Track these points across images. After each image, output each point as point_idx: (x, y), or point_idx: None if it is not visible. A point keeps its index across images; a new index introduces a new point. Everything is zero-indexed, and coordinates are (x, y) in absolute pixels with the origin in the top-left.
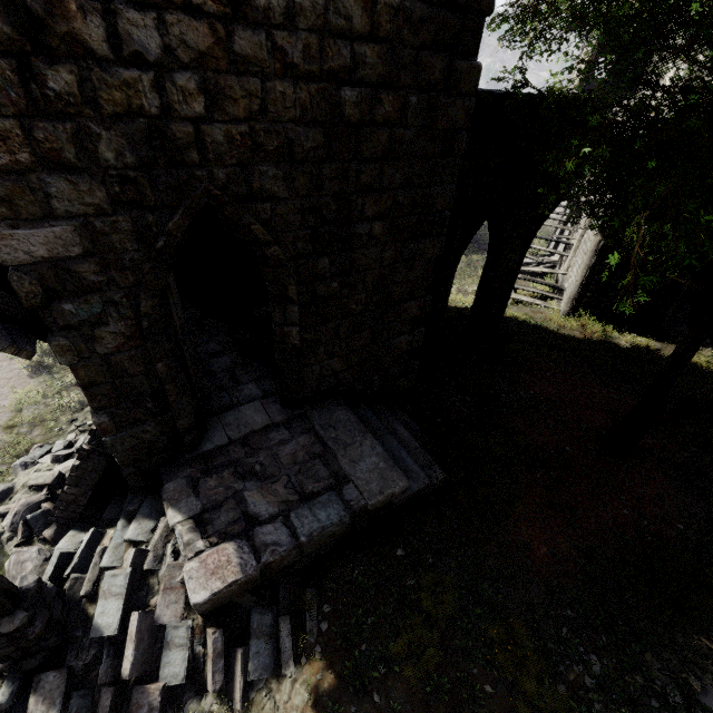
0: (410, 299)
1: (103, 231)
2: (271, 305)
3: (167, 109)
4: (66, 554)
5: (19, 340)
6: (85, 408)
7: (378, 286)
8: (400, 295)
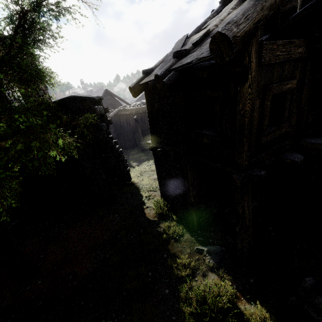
0: None
1: None
2: None
3: None
4: None
5: None
6: None
7: None
8: None
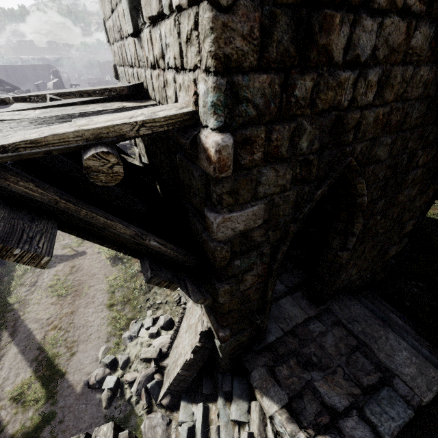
0: (409, 219)
1: (277, 204)
2: (331, 236)
3: (352, 101)
4: (190, 428)
5: (200, 289)
6: (151, 290)
7: (398, 214)
8: (406, 218)
